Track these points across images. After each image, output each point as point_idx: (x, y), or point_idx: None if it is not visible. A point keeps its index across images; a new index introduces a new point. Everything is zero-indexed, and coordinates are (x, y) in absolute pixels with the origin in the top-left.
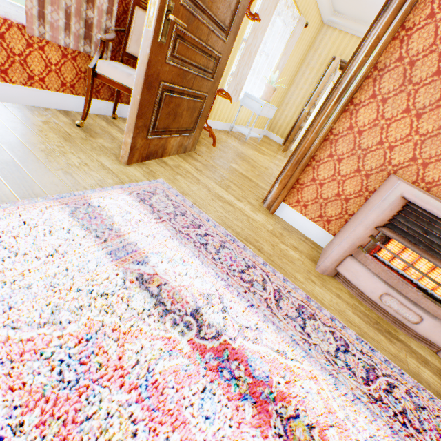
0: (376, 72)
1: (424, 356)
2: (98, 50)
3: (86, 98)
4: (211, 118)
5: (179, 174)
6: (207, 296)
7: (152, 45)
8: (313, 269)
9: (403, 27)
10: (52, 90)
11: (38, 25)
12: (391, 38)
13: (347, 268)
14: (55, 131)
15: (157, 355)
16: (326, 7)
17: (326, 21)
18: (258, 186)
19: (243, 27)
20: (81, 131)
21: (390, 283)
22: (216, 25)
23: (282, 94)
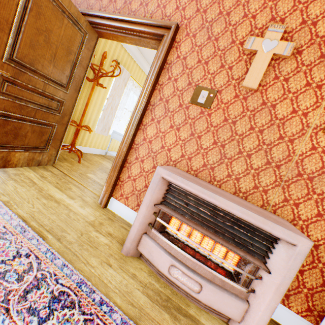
0: (151, 106)
1: None
2: None
3: None
4: (87, 145)
5: (14, 179)
6: None
7: None
8: (118, 251)
9: (158, 84)
10: None
11: None
12: (152, 89)
13: (144, 246)
14: None
15: None
16: None
17: None
18: None
19: (104, 94)
20: None
21: (174, 254)
22: (53, 82)
23: None
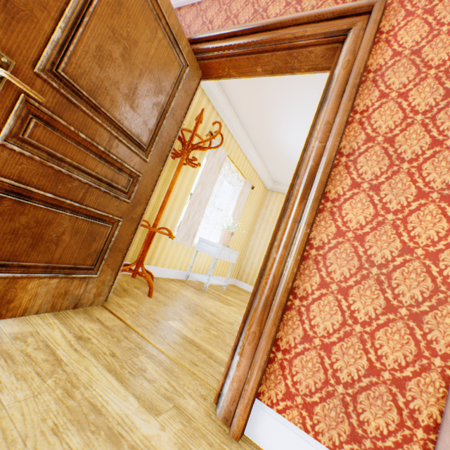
0: (344, 158)
1: None
2: None
3: None
4: (158, 264)
5: (5, 355)
6: None
7: None
8: None
9: (354, 111)
10: None
11: None
12: (346, 119)
13: None
14: None
15: None
16: (267, 178)
17: (269, 187)
18: (213, 357)
19: (190, 180)
20: None
21: None
22: (126, 136)
23: (244, 243)
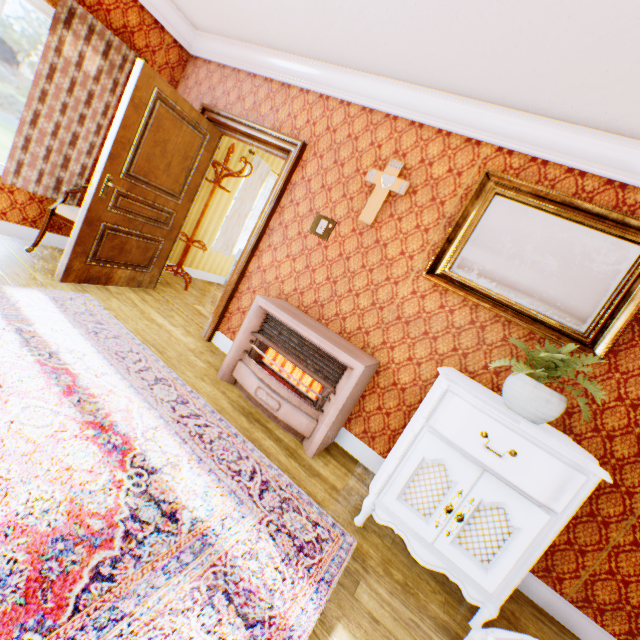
0: (270, 231)
1: (282, 438)
2: (62, 198)
3: (42, 230)
4: (199, 268)
5: (117, 298)
6: (74, 352)
7: (94, 198)
8: (214, 375)
9: (280, 206)
10: (12, 222)
11: (13, 177)
12: (272, 211)
13: (239, 371)
14: (1, 251)
15: (7, 358)
16: None
17: None
18: None
19: (230, 196)
20: (29, 255)
21: (262, 378)
22: (165, 192)
23: None
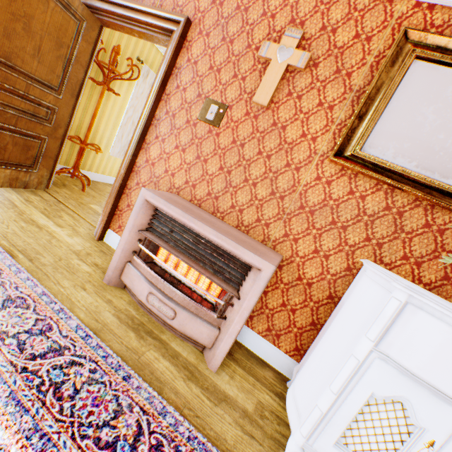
0: (156, 121)
1: (180, 352)
2: None
3: None
4: (99, 172)
5: None
6: None
7: None
8: (100, 280)
9: (165, 93)
10: None
11: None
12: (156, 99)
13: (127, 275)
14: None
15: None
16: None
17: None
18: None
19: (123, 103)
20: None
21: (154, 282)
22: (39, 82)
23: None
